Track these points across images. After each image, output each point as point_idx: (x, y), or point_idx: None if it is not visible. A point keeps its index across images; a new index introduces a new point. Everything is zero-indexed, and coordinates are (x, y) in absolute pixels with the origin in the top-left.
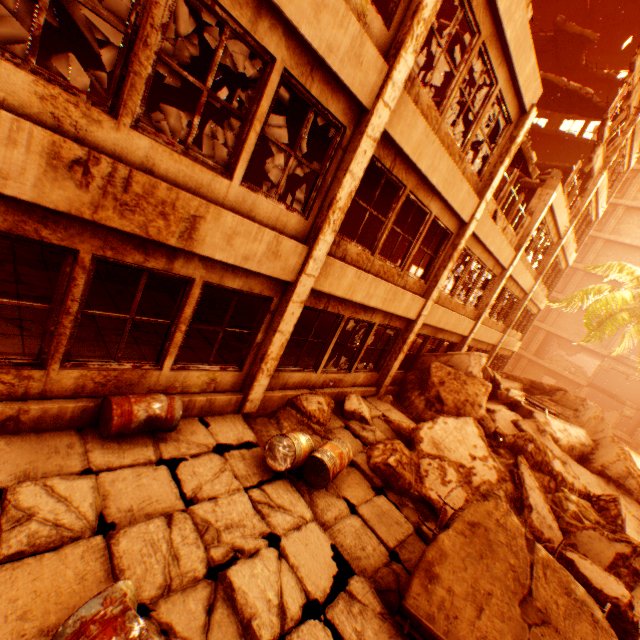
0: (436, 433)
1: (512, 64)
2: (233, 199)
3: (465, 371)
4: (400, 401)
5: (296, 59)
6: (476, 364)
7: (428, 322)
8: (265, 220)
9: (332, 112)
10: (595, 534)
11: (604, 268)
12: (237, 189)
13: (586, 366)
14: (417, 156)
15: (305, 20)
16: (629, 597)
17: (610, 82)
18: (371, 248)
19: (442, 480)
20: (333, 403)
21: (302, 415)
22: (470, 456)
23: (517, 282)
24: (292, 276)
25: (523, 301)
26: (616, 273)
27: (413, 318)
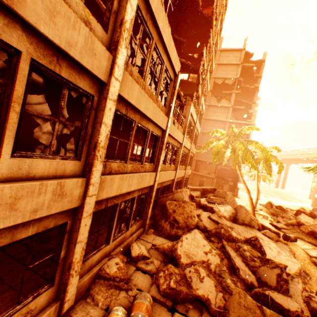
0: (185, 247)
1: (168, 53)
2: (6, 171)
3: (182, 201)
4: (156, 228)
5: (41, 51)
6: (186, 195)
7: (159, 182)
8: (45, 174)
9: (81, 87)
10: (265, 268)
11: (212, 132)
12: (8, 161)
13: (210, 168)
14: (138, 104)
15: (42, 21)
16: (300, 307)
17: (193, 59)
18: (124, 159)
19: (200, 279)
20: (125, 257)
21: (108, 280)
22: (204, 253)
23: (186, 147)
24: (79, 202)
25: (189, 153)
26: (216, 134)
27: (152, 184)
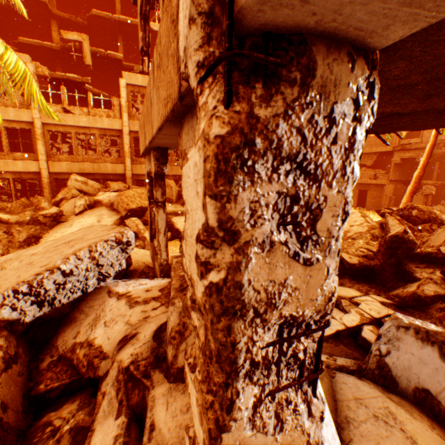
0: None
1: None
2: None
3: (67, 186)
4: None
5: None
6: (70, 180)
7: (59, 171)
8: None
9: None
10: None
11: None
12: None
13: None
14: None
15: None
16: None
17: None
18: None
19: None
20: None
21: None
22: None
23: None
24: None
25: None
26: None
27: (39, 171)
